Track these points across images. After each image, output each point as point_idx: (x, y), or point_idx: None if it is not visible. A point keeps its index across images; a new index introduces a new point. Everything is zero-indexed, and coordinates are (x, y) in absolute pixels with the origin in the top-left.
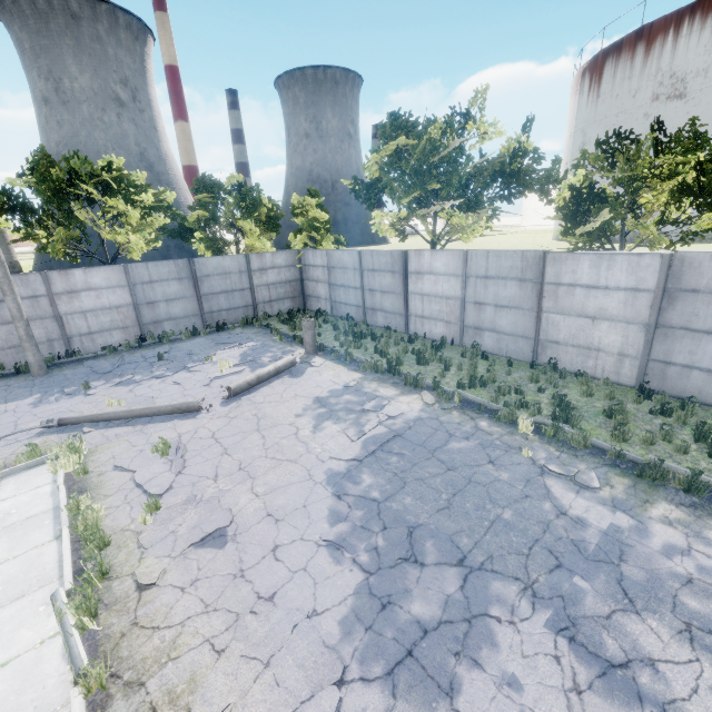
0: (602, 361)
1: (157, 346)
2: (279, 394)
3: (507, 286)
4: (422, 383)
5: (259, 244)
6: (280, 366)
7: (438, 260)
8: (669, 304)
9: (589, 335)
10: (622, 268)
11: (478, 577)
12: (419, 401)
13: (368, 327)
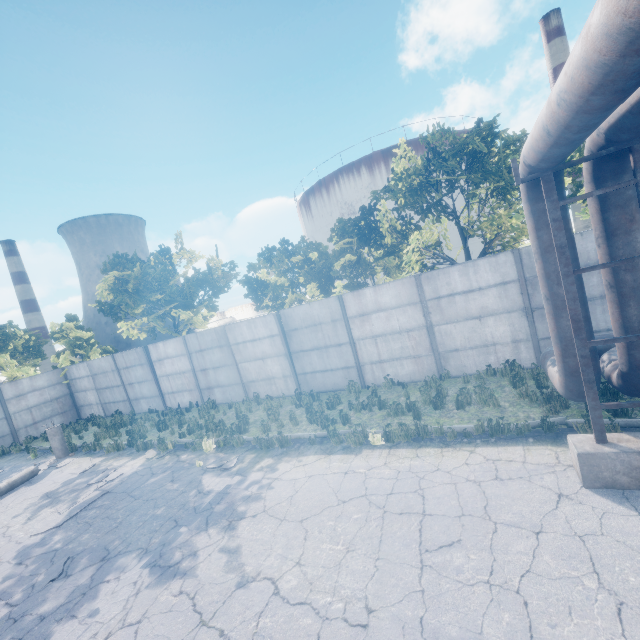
0: (278, 384)
1: None
2: (6, 505)
3: (215, 353)
4: (149, 444)
5: (20, 373)
6: (16, 479)
7: (169, 347)
8: (290, 339)
9: (265, 370)
10: (261, 326)
11: (111, 562)
12: (144, 459)
13: (129, 415)
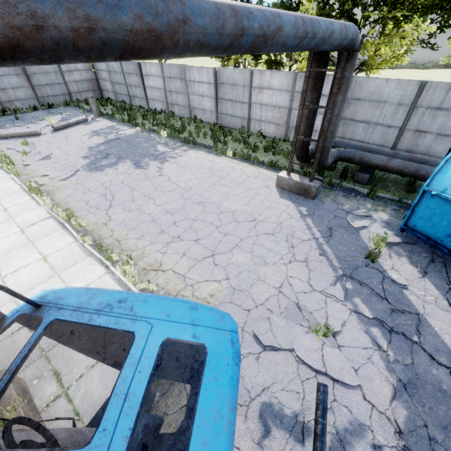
0: (207, 115)
1: (14, 115)
2: (77, 130)
3: (178, 82)
4: (138, 124)
5: None
6: (79, 120)
7: (153, 68)
8: (219, 89)
9: (202, 104)
10: (205, 74)
11: (121, 159)
12: (135, 130)
13: (129, 105)
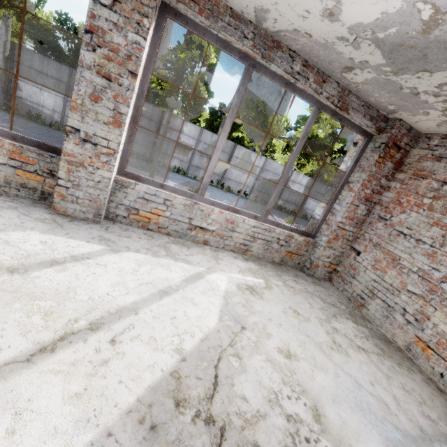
0: None
1: None
2: None
3: None
4: None
5: None
6: None
7: None
8: None
9: None
10: None
11: None
12: None
13: None
